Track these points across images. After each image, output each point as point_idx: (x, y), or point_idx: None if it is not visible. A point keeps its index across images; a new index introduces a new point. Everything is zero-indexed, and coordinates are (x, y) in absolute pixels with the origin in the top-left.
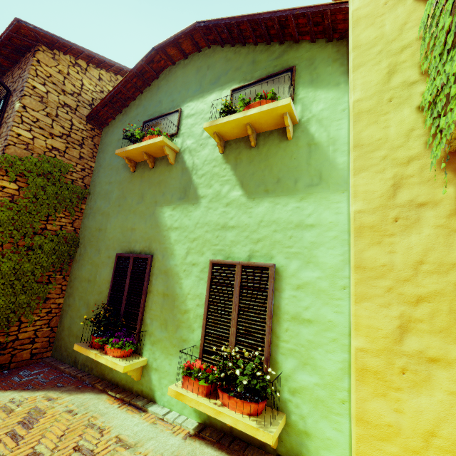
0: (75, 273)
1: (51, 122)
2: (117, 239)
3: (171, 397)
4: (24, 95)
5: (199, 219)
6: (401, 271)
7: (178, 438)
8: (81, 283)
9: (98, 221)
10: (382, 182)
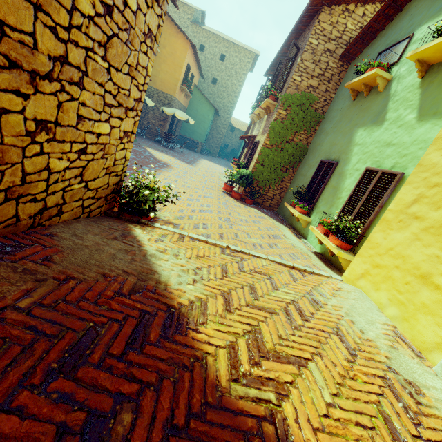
0: (299, 170)
1: (314, 67)
2: (325, 151)
3: (313, 239)
4: (304, 51)
5: (376, 138)
6: (439, 168)
7: (305, 248)
8: (300, 176)
9: (321, 138)
10: None
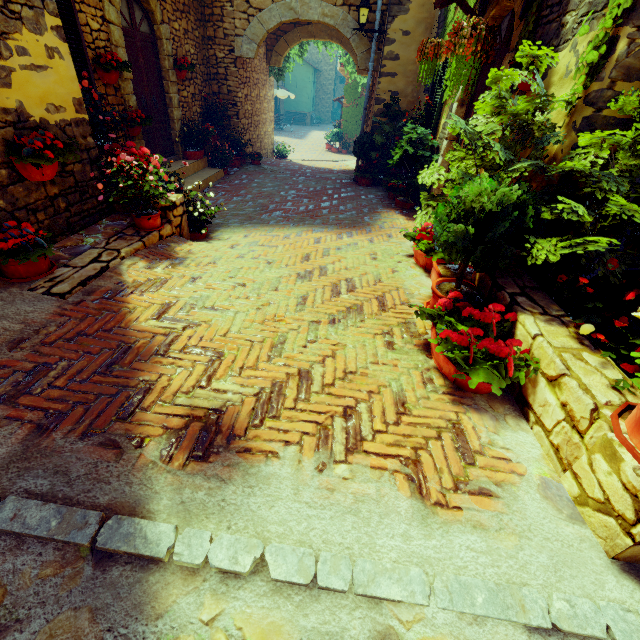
0: None
1: None
2: None
3: None
4: None
5: None
6: None
7: None
8: None
9: None
10: None
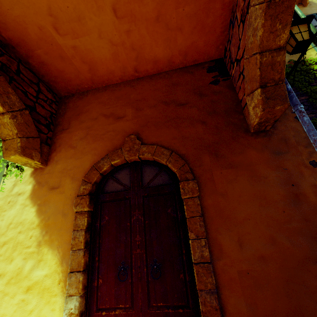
0: None
1: None
2: None
3: None
4: None
5: None
6: (3, 230)
7: None
8: None
9: None
10: (11, 183)
